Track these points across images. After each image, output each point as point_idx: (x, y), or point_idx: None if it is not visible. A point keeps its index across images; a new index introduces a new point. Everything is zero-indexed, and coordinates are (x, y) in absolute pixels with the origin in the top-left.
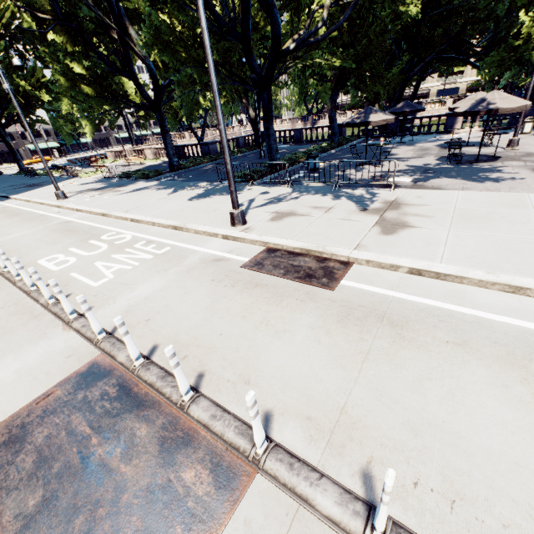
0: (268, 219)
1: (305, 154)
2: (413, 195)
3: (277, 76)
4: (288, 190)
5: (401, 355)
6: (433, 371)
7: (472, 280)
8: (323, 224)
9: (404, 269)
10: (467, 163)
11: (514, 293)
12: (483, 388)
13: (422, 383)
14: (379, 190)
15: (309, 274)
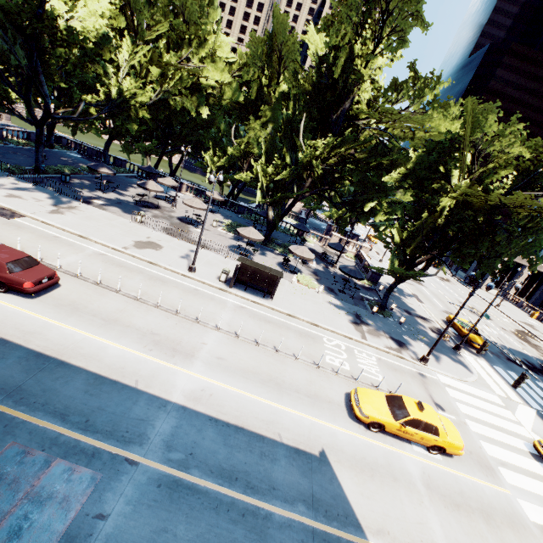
0: (3, 195)
1: (73, 170)
2: (86, 208)
3: (50, 123)
4: (31, 187)
5: (14, 231)
6: (18, 233)
7: (56, 226)
8: (29, 204)
9: (40, 221)
10: (142, 206)
11: (64, 231)
12: (26, 236)
13: (13, 234)
14: (77, 202)
15: (4, 214)
